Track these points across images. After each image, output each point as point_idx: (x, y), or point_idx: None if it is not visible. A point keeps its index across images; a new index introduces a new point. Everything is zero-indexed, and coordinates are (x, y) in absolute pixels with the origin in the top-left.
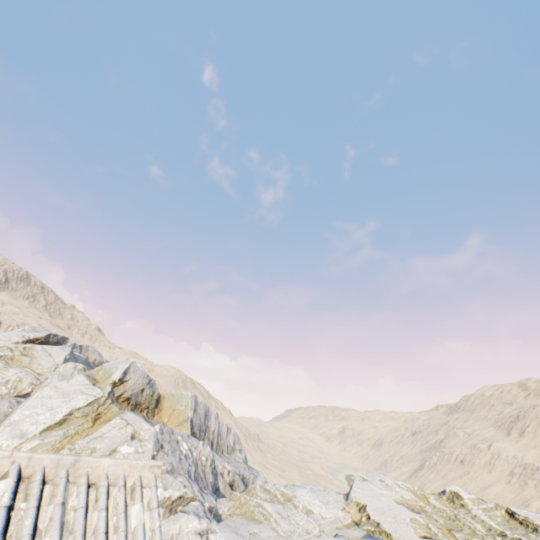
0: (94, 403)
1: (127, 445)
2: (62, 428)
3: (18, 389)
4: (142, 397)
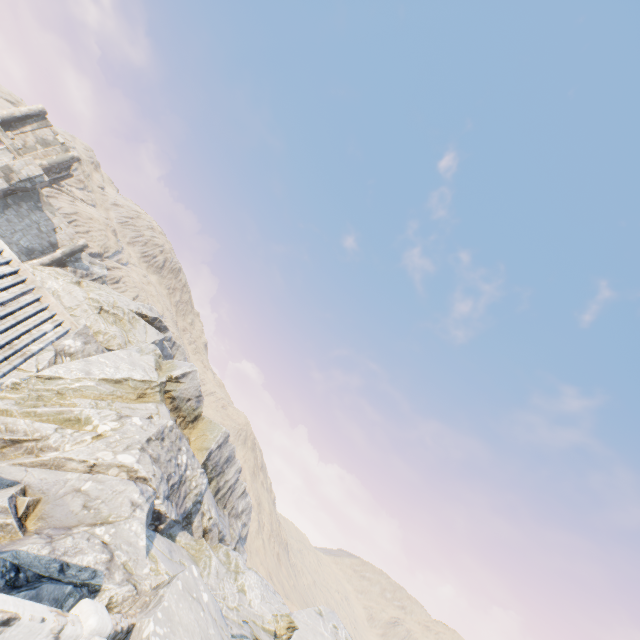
0: (147, 383)
1: (139, 418)
2: (115, 386)
3: (109, 343)
4: (185, 405)
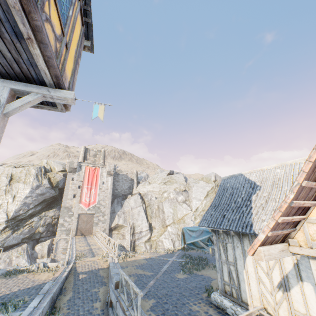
0: (212, 188)
1: None
2: (208, 197)
3: (181, 189)
4: None
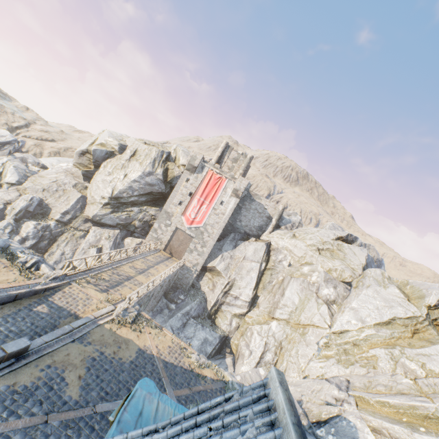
0: (412, 319)
1: None
2: (388, 328)
3: (342, 276)
4: None
